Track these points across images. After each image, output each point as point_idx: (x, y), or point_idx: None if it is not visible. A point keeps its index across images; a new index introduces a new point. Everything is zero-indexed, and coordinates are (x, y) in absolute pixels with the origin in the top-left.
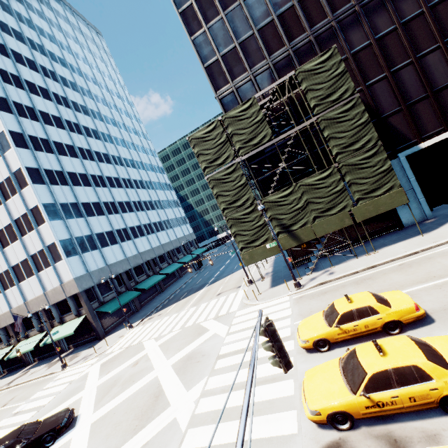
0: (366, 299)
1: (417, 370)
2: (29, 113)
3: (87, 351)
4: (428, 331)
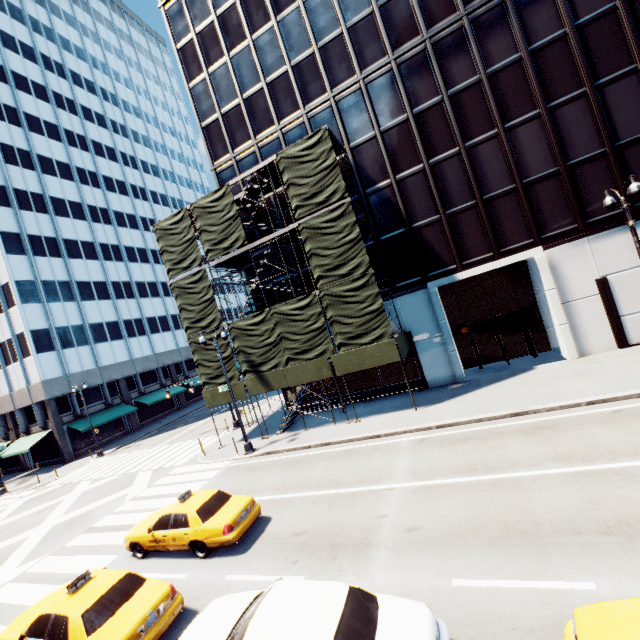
0: (194, 504)
1: (66, 624)
2: (21, 159)
3: (40, 477)
4: (224, 564)
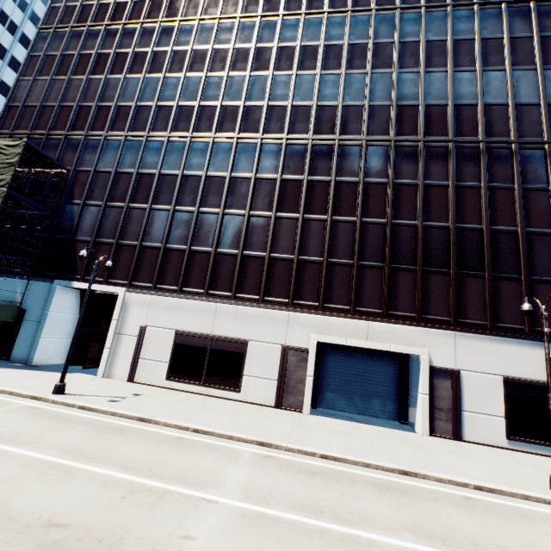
0: None
1: None
2: None
3: None
4: None
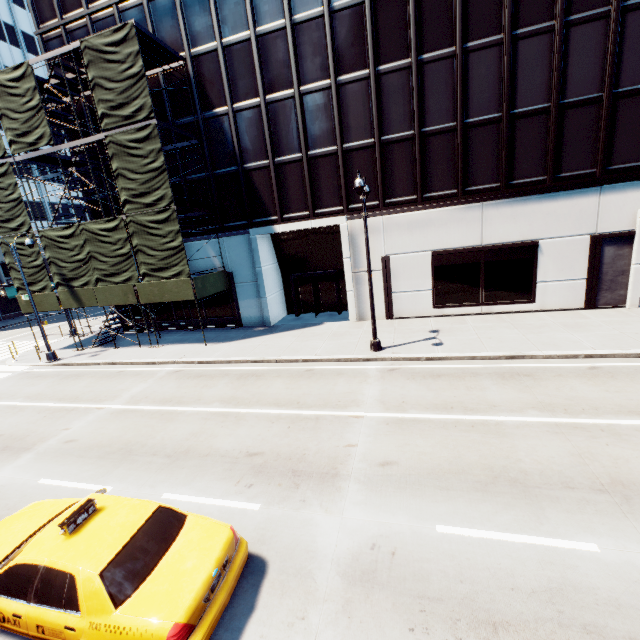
0: None
1: None
2: None
3: None
4: None
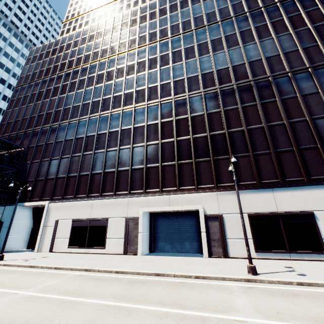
0: None
1: None
2: None
3: None
4: None
